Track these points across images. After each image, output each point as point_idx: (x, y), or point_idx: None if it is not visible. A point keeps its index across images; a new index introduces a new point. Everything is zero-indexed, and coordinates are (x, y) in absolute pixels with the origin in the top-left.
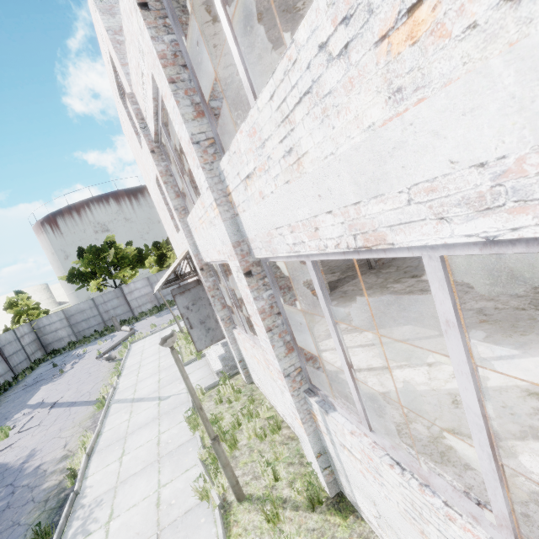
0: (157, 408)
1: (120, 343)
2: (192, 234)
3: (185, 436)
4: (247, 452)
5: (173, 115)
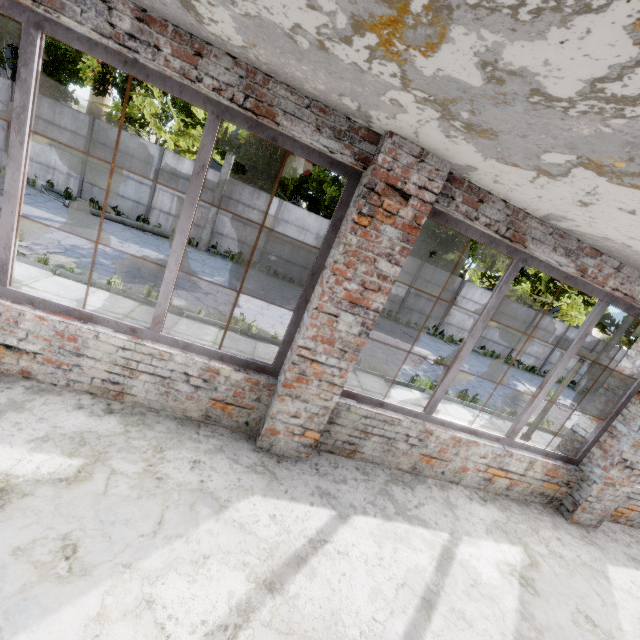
0: None
1: None
2: None
3: None
4: None
5: None
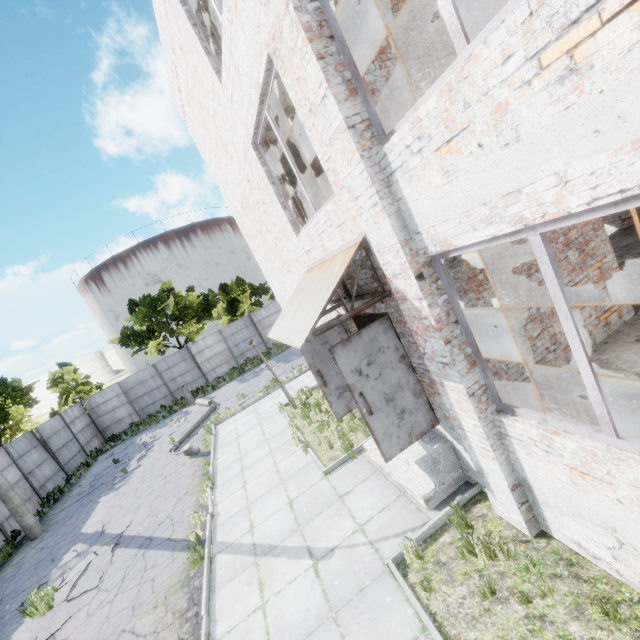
0: (317, 582)
1: (199, 424)
2: (392, 189)
3: None
4: None
5: None
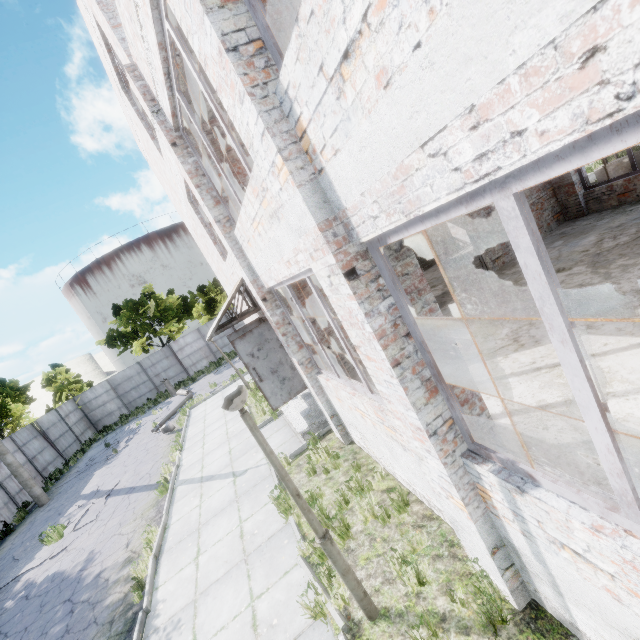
0: (233, 487)
1: (178, 410)
2: (244, 253)
3: (275, 524)
4: (366, 542)
5: (187, 18)
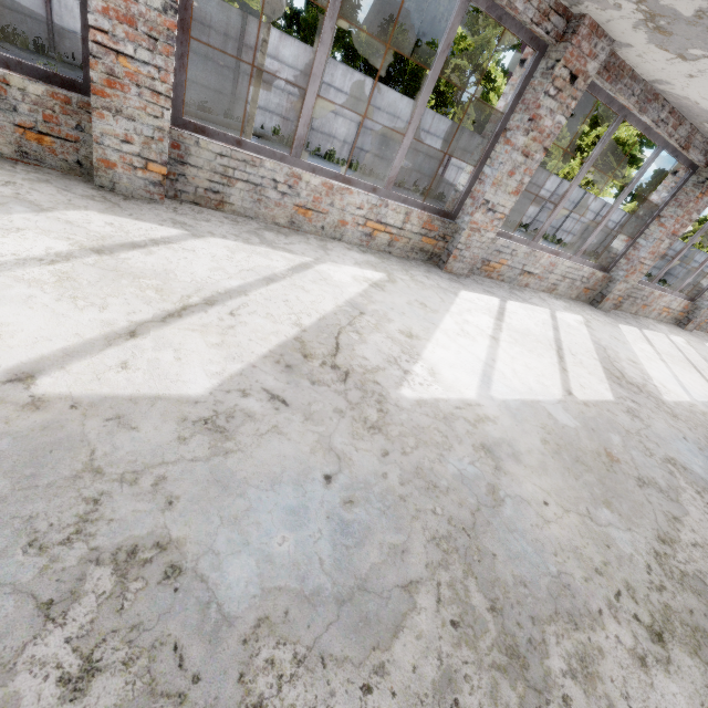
0: None
1: None
2: None
3: None
4: None
5: None
